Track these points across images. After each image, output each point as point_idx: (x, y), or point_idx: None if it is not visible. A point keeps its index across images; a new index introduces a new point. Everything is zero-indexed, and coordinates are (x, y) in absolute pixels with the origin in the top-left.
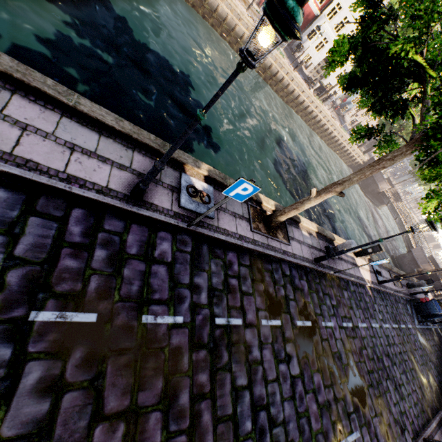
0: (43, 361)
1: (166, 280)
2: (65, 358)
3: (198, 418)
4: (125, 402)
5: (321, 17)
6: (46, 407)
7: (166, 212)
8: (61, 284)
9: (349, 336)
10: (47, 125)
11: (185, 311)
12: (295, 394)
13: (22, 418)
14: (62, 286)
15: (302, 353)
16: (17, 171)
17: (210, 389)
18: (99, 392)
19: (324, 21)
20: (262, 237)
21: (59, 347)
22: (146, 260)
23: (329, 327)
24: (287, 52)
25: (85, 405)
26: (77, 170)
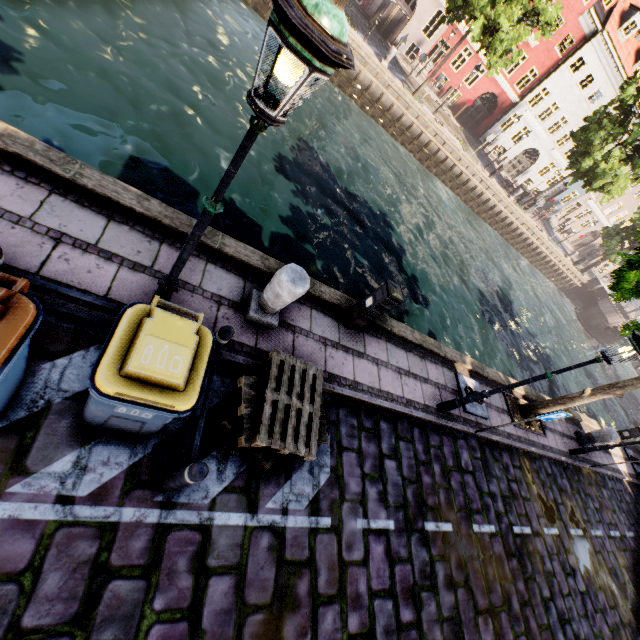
0: (441, 562)
1: (474, 489)
2: (449, 561)
3: (527, 623)
4: (485, 601)
5: (521, 105)
6: (452, 598)
7: (459, 419)
8: (428, 498)
9: (619, 548)
10: (383, 354)
11: (493, 520)
12: (587, 611)
13: (446, 604)
14: (429, 500)
15: (582, 566)
16: (388, 405)
17: (528, 597)
18: (471, 590)
19: (524, 109)
20: (522, 431)
21: (443, 551)
22: (459, 470)
23: (598, 537)
24: (475, 148)
25: (468, 600)
26: (407, 392)
